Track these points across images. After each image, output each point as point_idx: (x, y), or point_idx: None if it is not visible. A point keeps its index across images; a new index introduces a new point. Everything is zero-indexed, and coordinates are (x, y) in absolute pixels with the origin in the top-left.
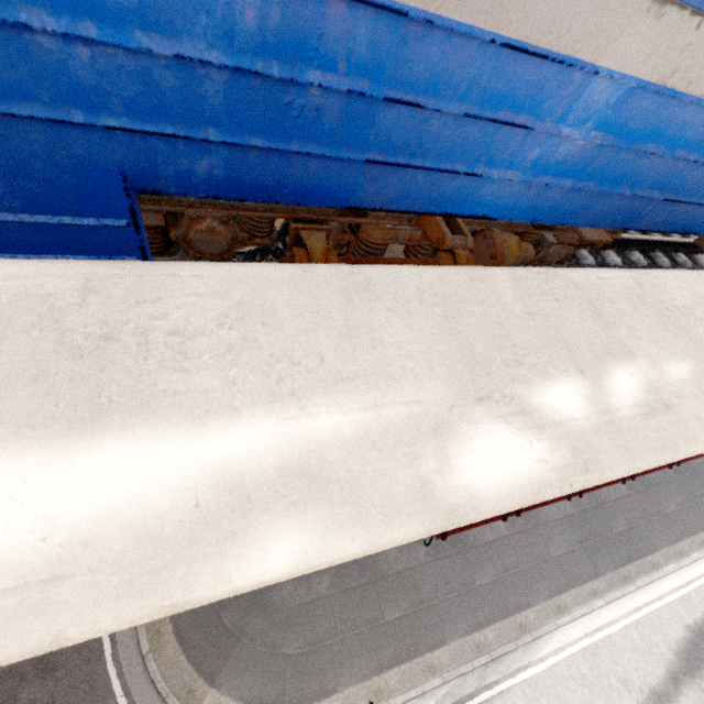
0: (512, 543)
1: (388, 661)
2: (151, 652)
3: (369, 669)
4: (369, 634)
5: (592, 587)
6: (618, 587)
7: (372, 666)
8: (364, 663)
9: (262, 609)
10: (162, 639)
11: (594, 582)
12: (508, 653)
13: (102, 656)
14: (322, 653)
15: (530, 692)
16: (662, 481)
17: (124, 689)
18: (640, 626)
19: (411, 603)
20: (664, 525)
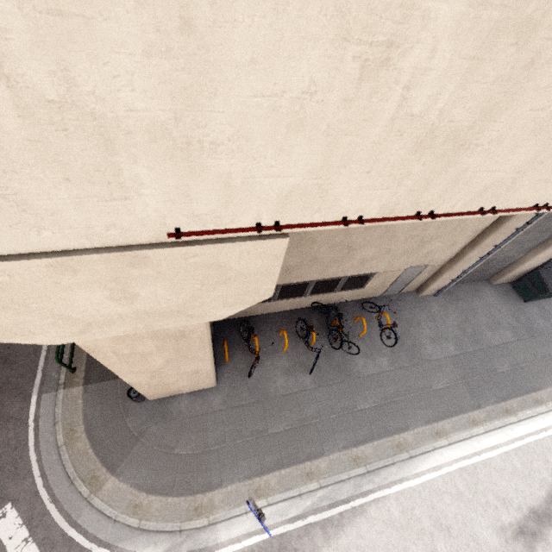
0: (394, 377)
1: (270, 466)
2: (65, 445)
3: (251, 471)
4: (253, 443)
5: (472, 417)
6: (499, 418)
7: (254, 468)
8: (247, 466)
9: (161, 418)
10: (75, 436)
11: (474, 412)
12: (385, 468)
13: (27, 445)
14: (210, 456)
15: (405, 502)
16: (550, 330)
17: (42, 471)
18: (521, 453)
19: (295, 420)
20: (550, 367)
